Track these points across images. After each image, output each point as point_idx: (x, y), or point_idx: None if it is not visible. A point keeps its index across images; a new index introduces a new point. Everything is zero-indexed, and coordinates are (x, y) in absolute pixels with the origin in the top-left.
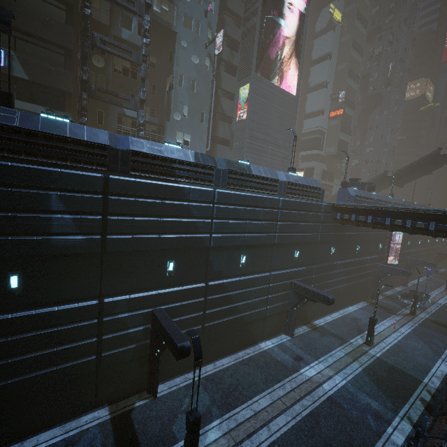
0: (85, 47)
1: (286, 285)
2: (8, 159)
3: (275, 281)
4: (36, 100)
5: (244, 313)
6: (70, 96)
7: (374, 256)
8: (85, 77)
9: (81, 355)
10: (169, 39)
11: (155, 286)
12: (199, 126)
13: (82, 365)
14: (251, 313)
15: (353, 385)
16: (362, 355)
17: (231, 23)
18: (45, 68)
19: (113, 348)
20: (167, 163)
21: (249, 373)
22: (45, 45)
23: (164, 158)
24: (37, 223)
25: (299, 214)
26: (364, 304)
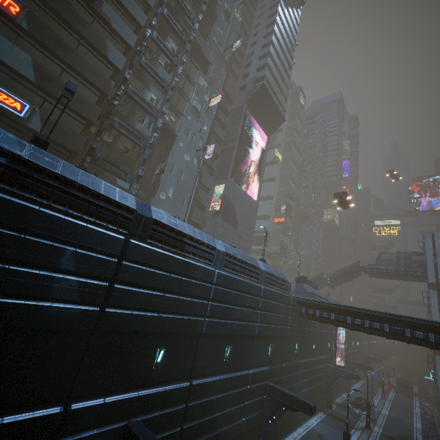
0: (104, 124)
1: (261, 387)
2: (34, 202)
3: (252, 382)
4: None
5: (221, 428)
6: (75, 156)
7: (325, 356)
8: (95, 146)
9: None
10: (168, 138)
11: (136, 385)
12: (179, 207)
13: None
14: (228, 429)
15: None
16: None
17: (215, 141)
18: (62, 129)
19: None
20: (180, 237)
21: None
22: (71, 113)
23: (178, 232)
24: (35, 282)
25: (275, 304)
26: (323, 415)
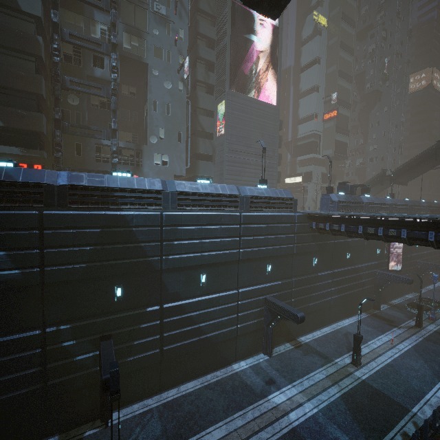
0: (56, 90)
1: (258, 301)
2: None
3: (245, 298)
4: (12, 142)
5: (210, 333)
6: (44, 134)
7: (370, 263)
8: (57, 117)
9: (25, 385)
10: (143, 70)
11: (103, 312)
12: (177, 145)
13: (26, 395)
14: (219, 334)
15: (325, 415)
16: (345, 377)
17: (204, 46)
18: (18, 114)
19: (59, 376)
20: (108, 193)
21: (212, 399)
22: (18, 94)
23: (105, 188)
24: None
25: (267, 227)
26: (364, 315)
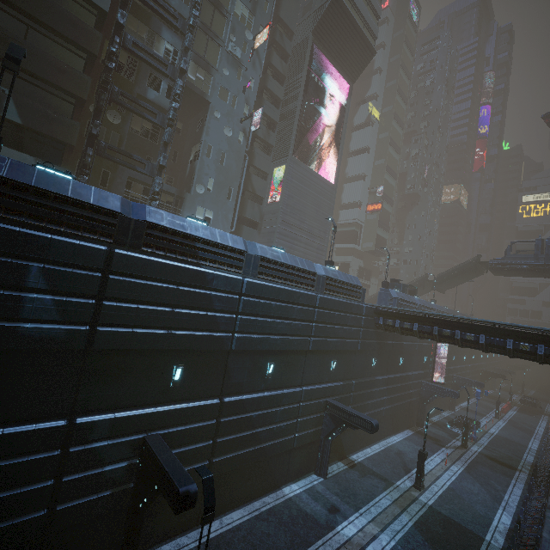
0: (102, 100)
1: (319, 405)
2: None
3: (307, 400)
4: (26, 148)
5: (266, 442)
6: (72, 149)
7: (418, 372)
8: (95, 132)
9: (23, 510)
10: (200, 107)
11: (152, 401)
12: (225, 202)
13: (21, 527)
14: (275, 444)
15: (404, 548)
16: (411, 503)
17: (270, 103)
18: (46, 115)
19: (76, 496)
20: (189, 242)
21: (269, 533)
22: (52, 90)
23: (186, 235)
24: (1, 304)
25: (339, 315)
26: (409, 432)
